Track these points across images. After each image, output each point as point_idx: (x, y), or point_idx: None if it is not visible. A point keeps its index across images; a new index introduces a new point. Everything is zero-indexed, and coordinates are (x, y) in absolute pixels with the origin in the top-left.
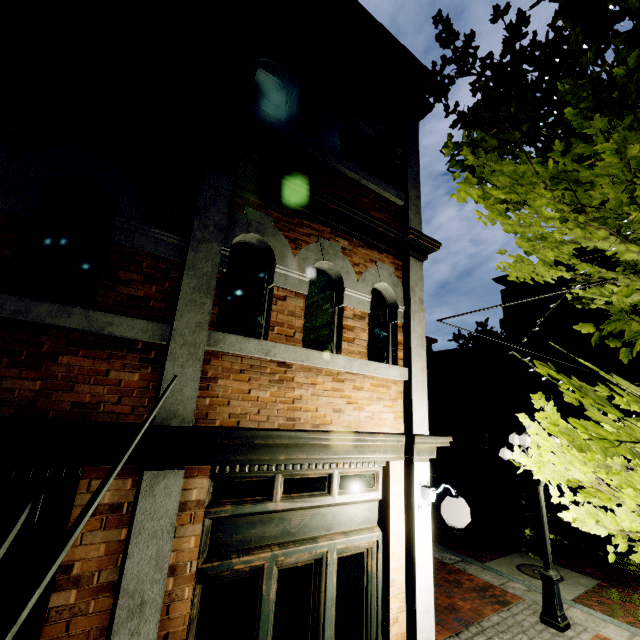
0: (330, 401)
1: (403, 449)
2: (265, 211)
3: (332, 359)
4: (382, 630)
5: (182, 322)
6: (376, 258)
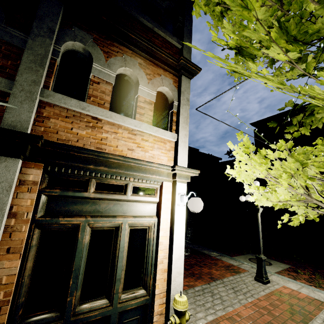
0: (126, 144)
1: (171, 176)
2: (87, 32)
3: (127, 120)
4: (154, 267)
5: (22, 78)
6: (161, 73)
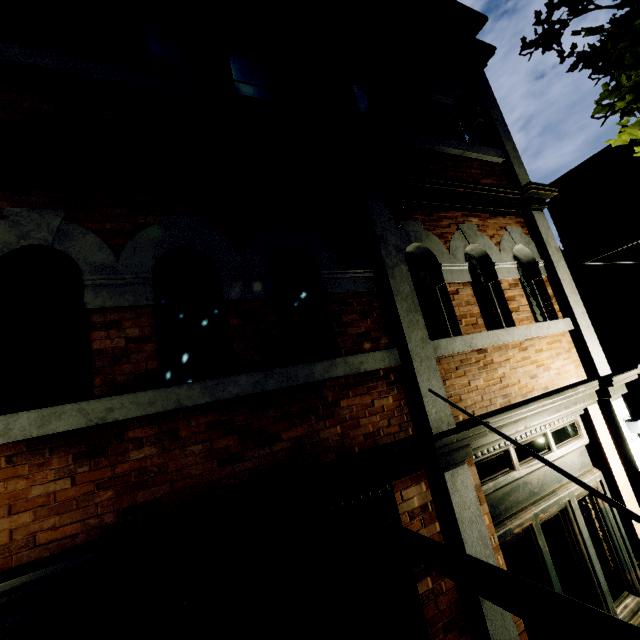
0: (524, 370)
1: (594, 393)
2: (411, 218)
3: (514, 332)
4: (634, 554)
5: (412, 343)
6: (503, 224)
